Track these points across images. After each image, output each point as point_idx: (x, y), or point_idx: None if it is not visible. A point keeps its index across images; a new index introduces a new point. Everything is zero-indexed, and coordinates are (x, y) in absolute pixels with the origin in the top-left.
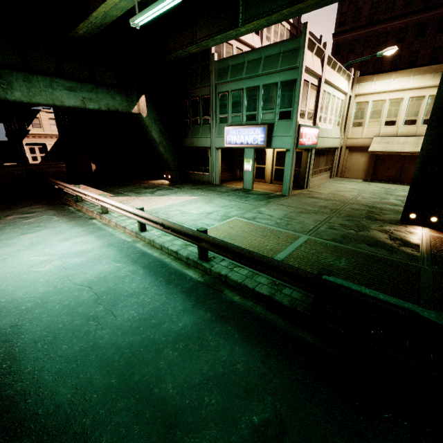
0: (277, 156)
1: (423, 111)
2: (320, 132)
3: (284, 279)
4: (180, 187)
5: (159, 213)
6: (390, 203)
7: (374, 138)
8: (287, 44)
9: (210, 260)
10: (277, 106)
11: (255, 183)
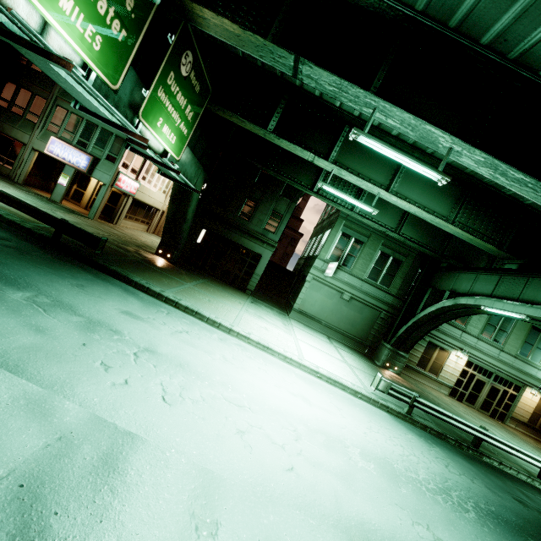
0: (100, 188)
1: None
2: (142, 188)
3: (42, 219)
4: None
5: None
6: None
7: None
8: None
9: None
10: (108, 149)
11: (67, 202)
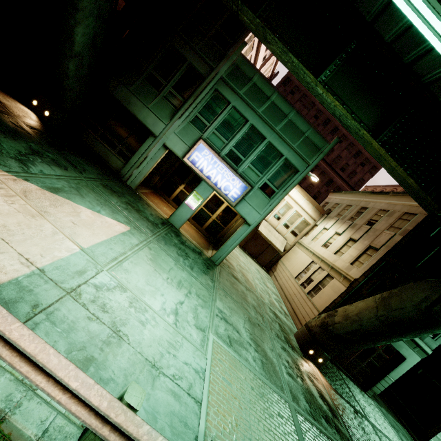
0: (212, 198)
1: (296, 225)
2: None
3: None
4: (76, 164)
5: (86, 298)
6: (276, 305)
7: (264, 220)
8: (315, 135)
9: None
10: (267, 176)
11: (173, 210)
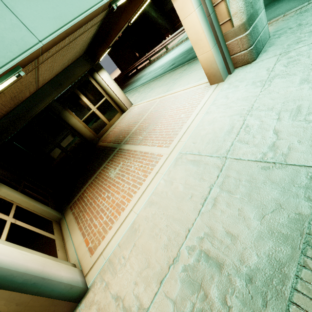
0: None
1: None
2: None
3: None
4: None
5: None
6: None
7: None
8: None
9: None
10: None
11: None
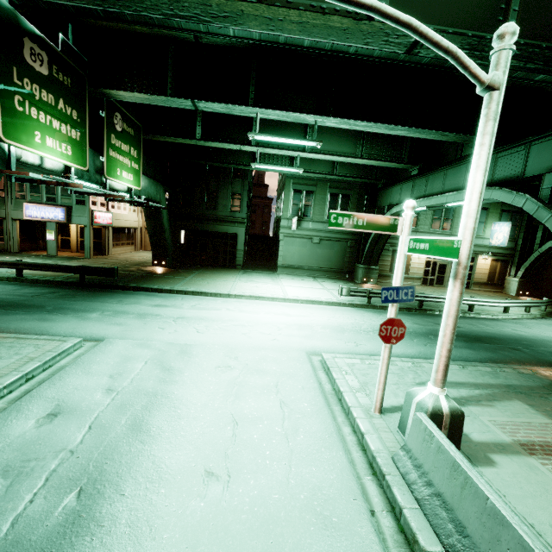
0: (81, 230)
1: None
2: (115, 216)
3: (67, 271)
4: None
5: None
6: None
7: None
8: None
9: (26, 277)
10: (74, 196)
11: (61, 252)
